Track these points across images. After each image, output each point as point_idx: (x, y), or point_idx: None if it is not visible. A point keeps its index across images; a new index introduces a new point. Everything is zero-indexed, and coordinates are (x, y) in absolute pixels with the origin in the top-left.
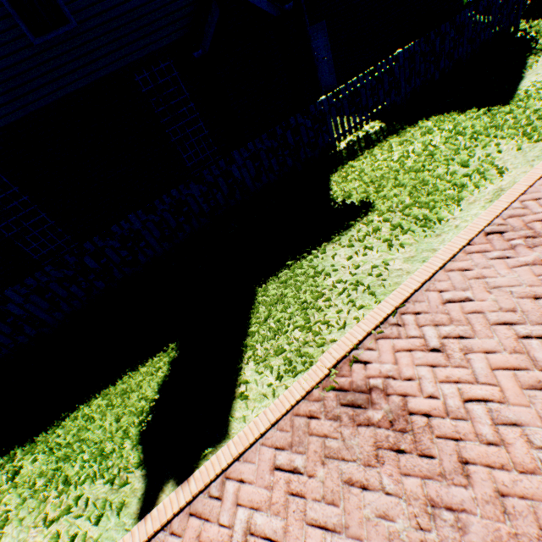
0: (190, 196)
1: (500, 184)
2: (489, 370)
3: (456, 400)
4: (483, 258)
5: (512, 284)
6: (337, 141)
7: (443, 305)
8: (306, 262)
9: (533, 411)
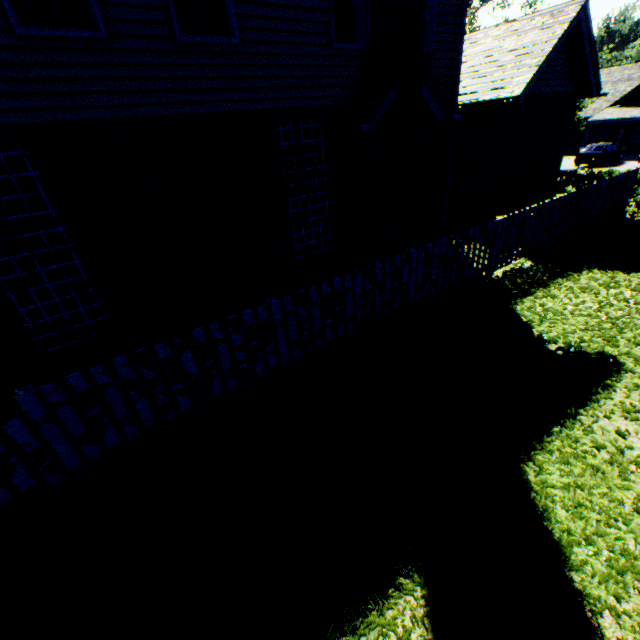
0: (350, 291)
1: None
2: None
3: None
4: None
5: None
6: (494, 268)
7: None
8: (578, 433)
9: None
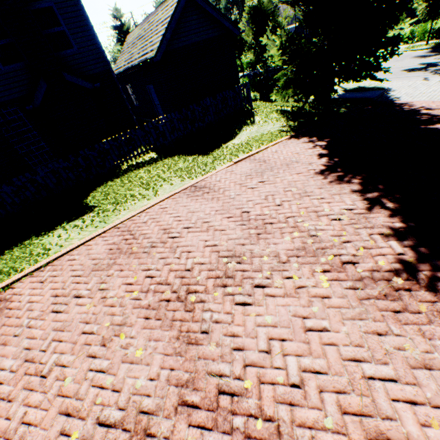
0: (3, 192)
1: (149, 202)
2: (48, 290)
3: (26, 302)
4: (101, 240)
5: (95, 253)
6: (122, 164)
7: (66, 262)
8: (41, 237)
9: (43, 304)
